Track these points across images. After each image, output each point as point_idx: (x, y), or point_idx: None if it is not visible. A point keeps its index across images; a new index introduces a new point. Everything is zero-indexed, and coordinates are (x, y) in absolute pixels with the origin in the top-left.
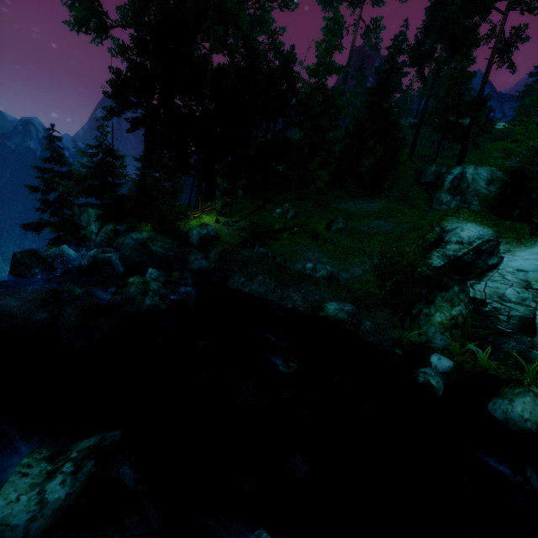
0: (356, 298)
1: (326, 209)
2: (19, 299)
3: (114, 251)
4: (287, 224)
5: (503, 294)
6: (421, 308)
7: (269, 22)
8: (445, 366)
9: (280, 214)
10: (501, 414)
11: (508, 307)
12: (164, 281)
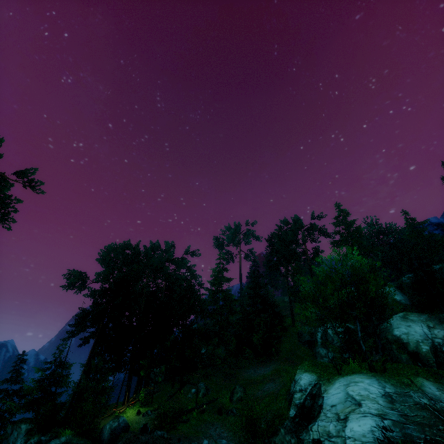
0: None
1: (233, 380)
2: None
3: None
4: (198, 402)
5: (329, 430)
6: None
7: (186, 262)
8: None
9: (194, 394)
10: None
11: (333, 442)
12: None
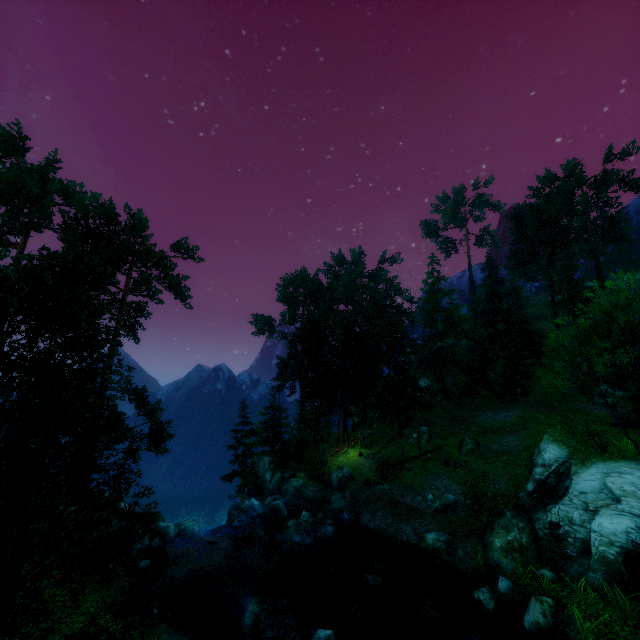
0: (452, 527)
1: (463, 426)
2: (230, 540)
3: (281, 497)
4: (422, 449)
5: (571, 517)
6: (488, 535)
7: (384, 274)
8: (504, 586)
9: (416, 439)
10: (526, 622)
11: (575, 530)
12: (312, 521)
